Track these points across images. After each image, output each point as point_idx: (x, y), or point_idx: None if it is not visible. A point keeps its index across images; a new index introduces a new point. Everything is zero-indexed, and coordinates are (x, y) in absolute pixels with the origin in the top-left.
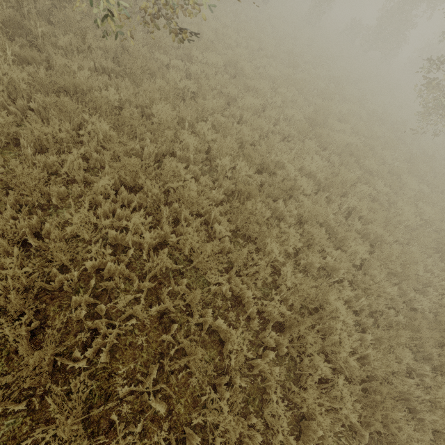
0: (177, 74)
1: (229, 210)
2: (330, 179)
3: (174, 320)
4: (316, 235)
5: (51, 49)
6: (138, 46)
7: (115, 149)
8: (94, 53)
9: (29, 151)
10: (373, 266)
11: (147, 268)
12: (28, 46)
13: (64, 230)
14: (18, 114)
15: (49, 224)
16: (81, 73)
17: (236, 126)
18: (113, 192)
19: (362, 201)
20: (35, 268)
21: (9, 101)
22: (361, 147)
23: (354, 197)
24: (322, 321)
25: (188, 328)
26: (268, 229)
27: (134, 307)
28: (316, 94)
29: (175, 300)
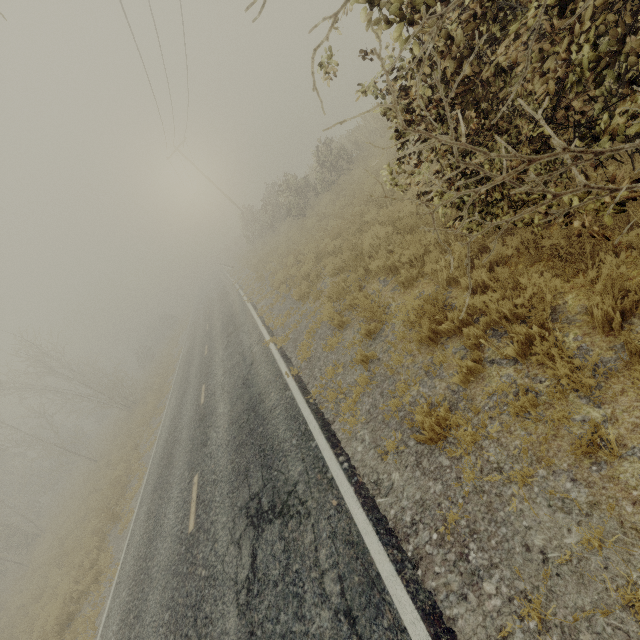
0: None
1: None
2: None
3: None
4: None
5: None
6: None
7: None
8: None
9: None
10: None
11: None
12: None
13: None
14: None
15: None
16: None
17: None
18: None
19: None
20: None
21: None
22: None
23: None
24: None
25: None
26: None
27: None
28: None
29: None
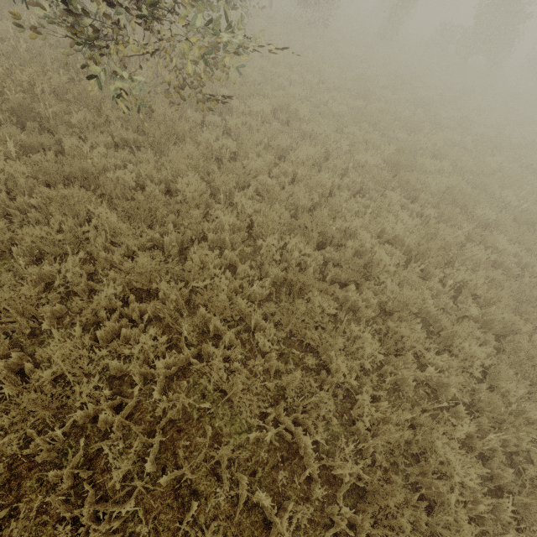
0: (213, 132)
1: (276, 311)
2: (424, 245)
3: (196, 490)
4: (405, 337)
5: (63, 129)
6: (163, 109)
7: (127, 243)
8: (112, 126)
9: (21, 262)
10: (503, 376)
11: (160, 410)
12: (41, 130)
13: (50, 368)
14: (18, 214)
15: (37, 357)
16: (95, 152)
17: (287, 188)
18: (120, 303)
19: (477, 270)
20: (13, 423)
21: (7, 201)
22: (467, 190)
23: (463, 266)
24: (426, 479)
25: (217, 502)
26: (336, 327)
27: (133, 482)
28: (399, 125)
29: (196, 460)
